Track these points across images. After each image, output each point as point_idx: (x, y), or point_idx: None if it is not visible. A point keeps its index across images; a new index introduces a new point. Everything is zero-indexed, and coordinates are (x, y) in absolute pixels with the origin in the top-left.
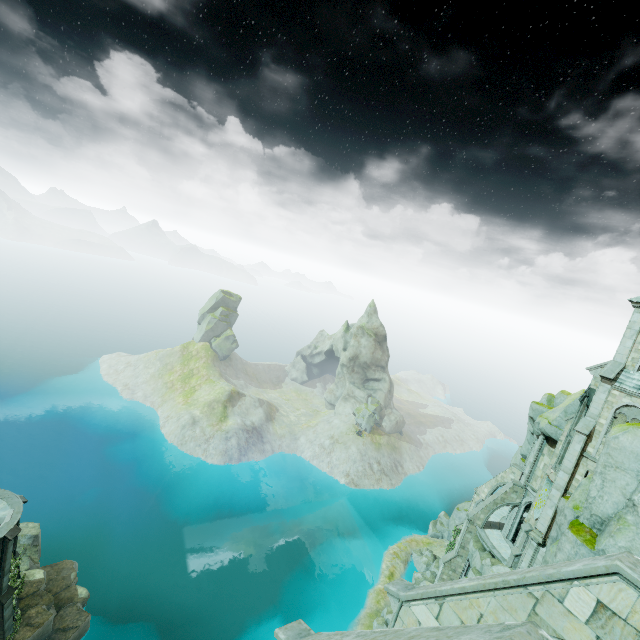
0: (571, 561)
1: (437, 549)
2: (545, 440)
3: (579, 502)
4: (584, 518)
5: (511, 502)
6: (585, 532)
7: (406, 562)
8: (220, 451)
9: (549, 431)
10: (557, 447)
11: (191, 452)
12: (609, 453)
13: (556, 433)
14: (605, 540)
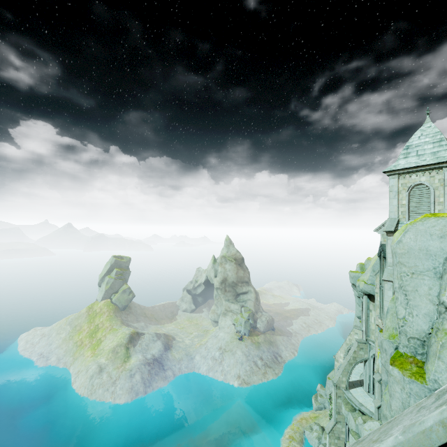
0: (388, 423)
1: (323, 420)
2: (368, 298)
3: (393, 329)
4: (403, 346)
5: (361, 359)
6: (409, 363)
7: (301, 442)
8: (126, 389)
9: (367, 289)
10: (376, 299)
11: (100, 398)
12: (399, 261)
13: (373, 289)
14: (433, 366)
